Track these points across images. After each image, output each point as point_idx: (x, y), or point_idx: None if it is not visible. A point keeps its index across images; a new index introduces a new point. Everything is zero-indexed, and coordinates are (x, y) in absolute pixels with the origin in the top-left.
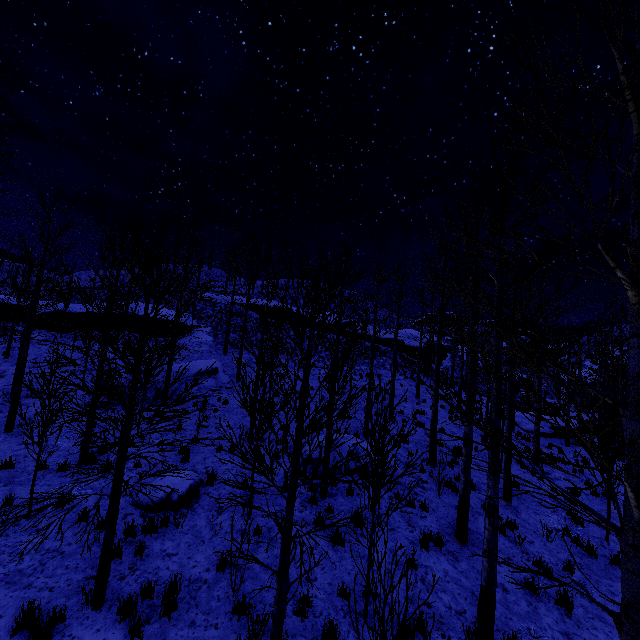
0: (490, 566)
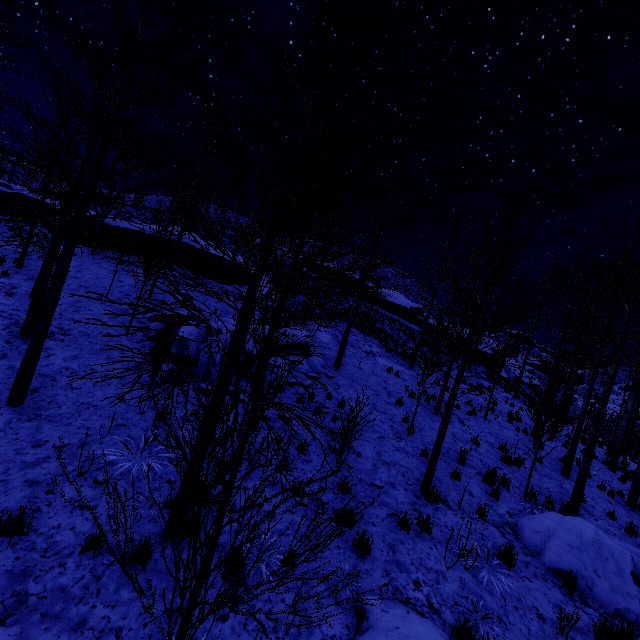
0: None
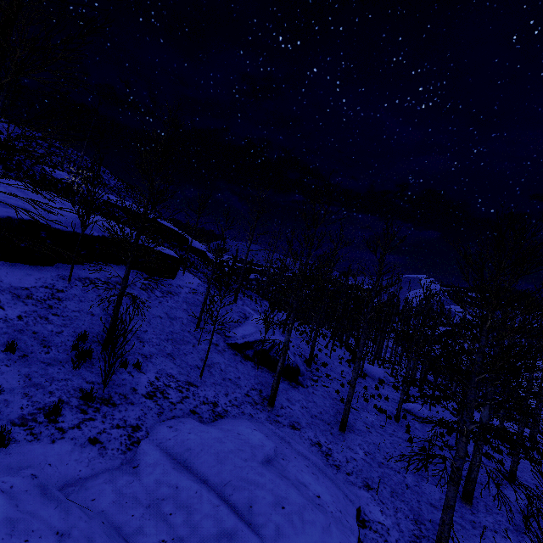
0: None
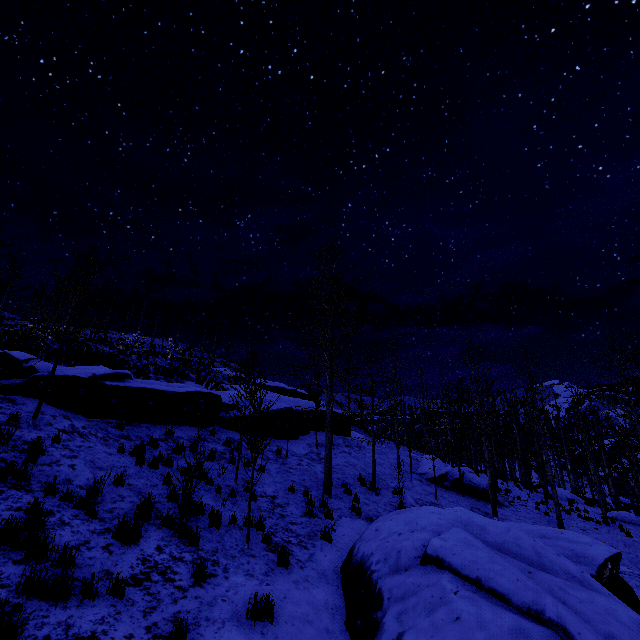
0: None
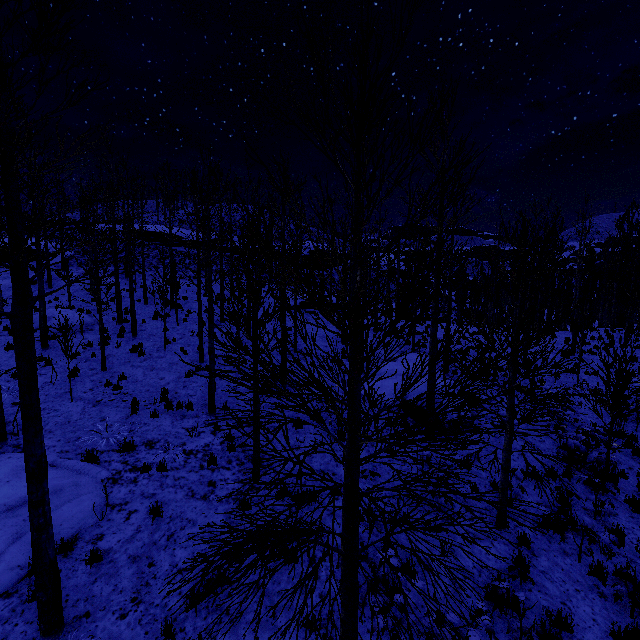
0: None
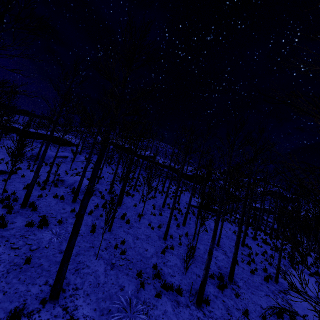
0: (31, 182)
